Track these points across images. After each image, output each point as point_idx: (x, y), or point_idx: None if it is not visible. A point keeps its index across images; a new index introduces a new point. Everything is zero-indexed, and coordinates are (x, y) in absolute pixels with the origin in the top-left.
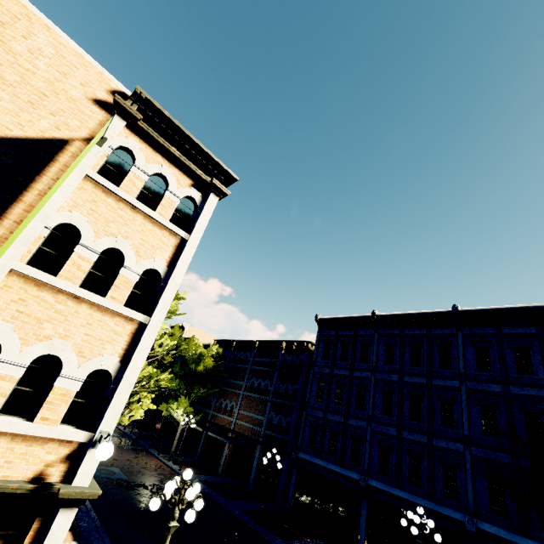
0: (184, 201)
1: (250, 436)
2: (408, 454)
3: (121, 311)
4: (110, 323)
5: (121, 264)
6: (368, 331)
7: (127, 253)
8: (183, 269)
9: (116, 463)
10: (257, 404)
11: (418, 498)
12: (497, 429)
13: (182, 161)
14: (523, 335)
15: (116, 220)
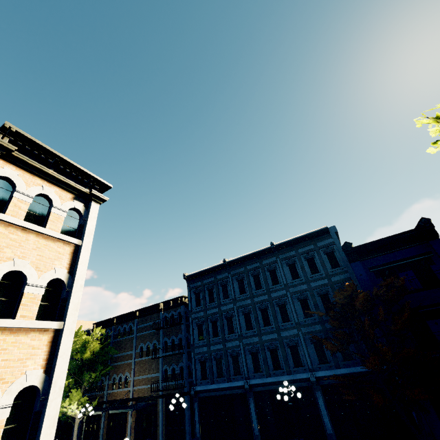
0: (69, 213)
1: (150, 395)
2: (269, 350)
3: (35, 326)
4: (25, 341)
5: (23, 283)
6: (224, 274)
7: (28, 271)
8: (83, 271)
9: None
10: (150, 364)
11: (282, 377)
12: (311, 311)
13: (61, 179)
14: (309, 251)
15: (10, 244)
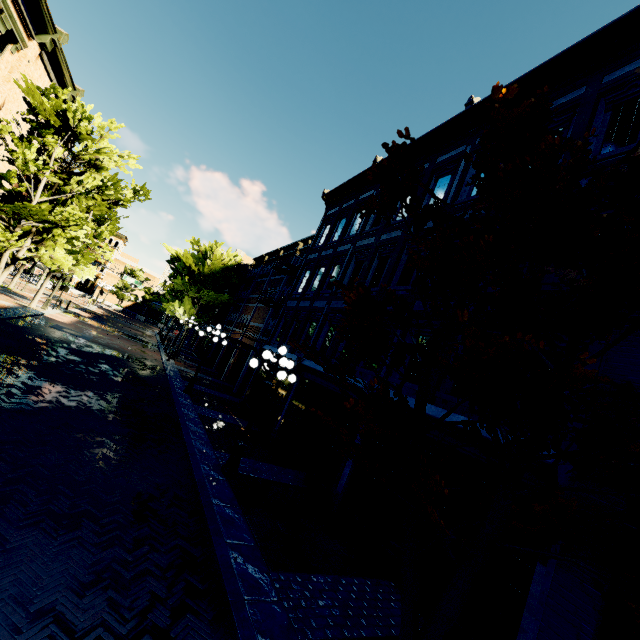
0: None
1: (250, 344)
2: None
3: None
4: None
5: None
6: (369, 192)
7: None
8: None
9: (99, 337)
10: (264, 313)
11: None
12: None
13: None
14: (560, 107)
15: None
